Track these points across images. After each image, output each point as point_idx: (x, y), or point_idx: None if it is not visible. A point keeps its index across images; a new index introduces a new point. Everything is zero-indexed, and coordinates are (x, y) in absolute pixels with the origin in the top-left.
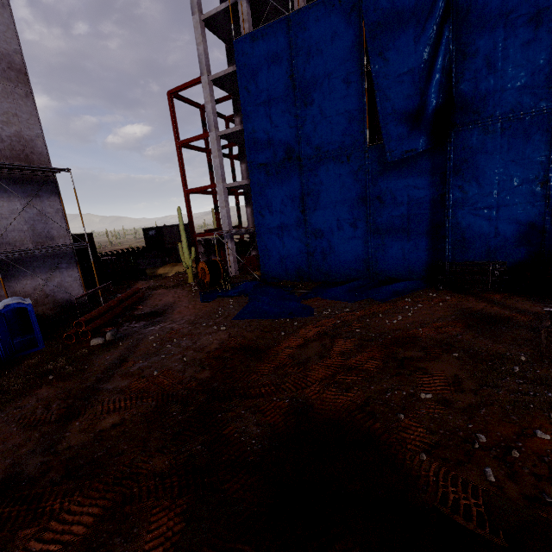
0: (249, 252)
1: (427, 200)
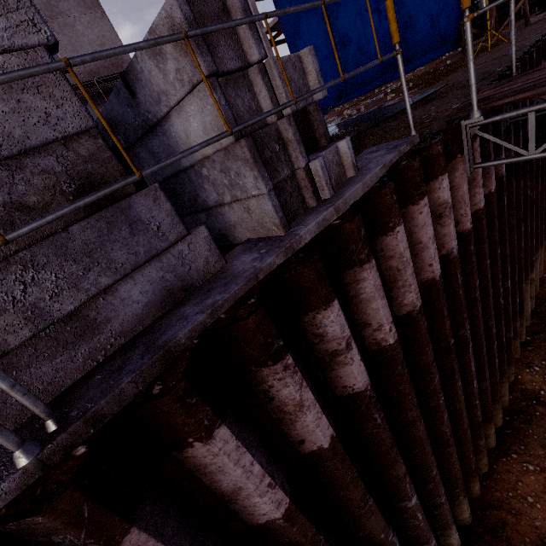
0: None
1: None
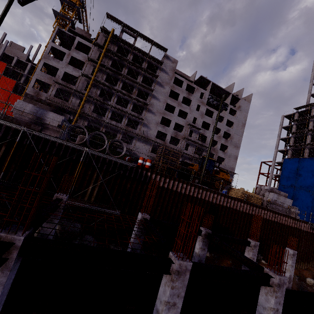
0: None
1: None
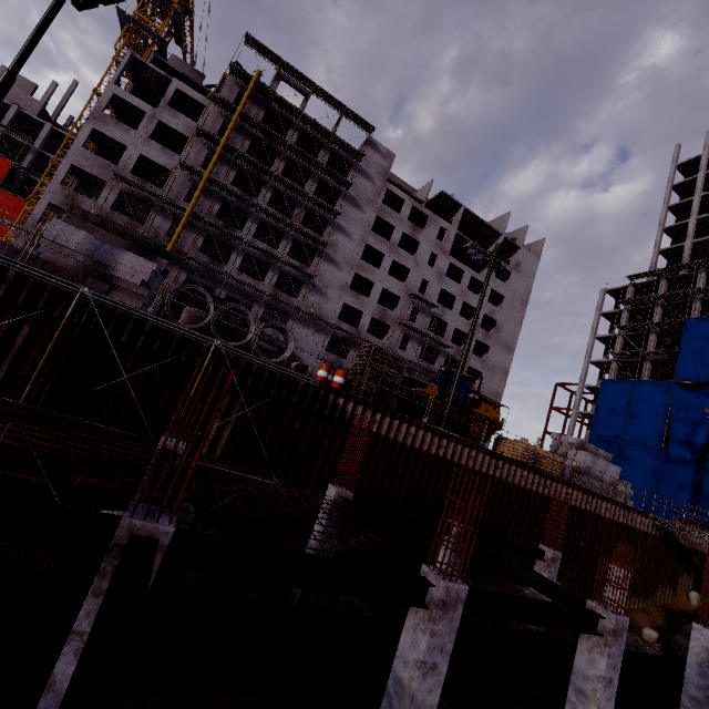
0: None
1: (691, 486)
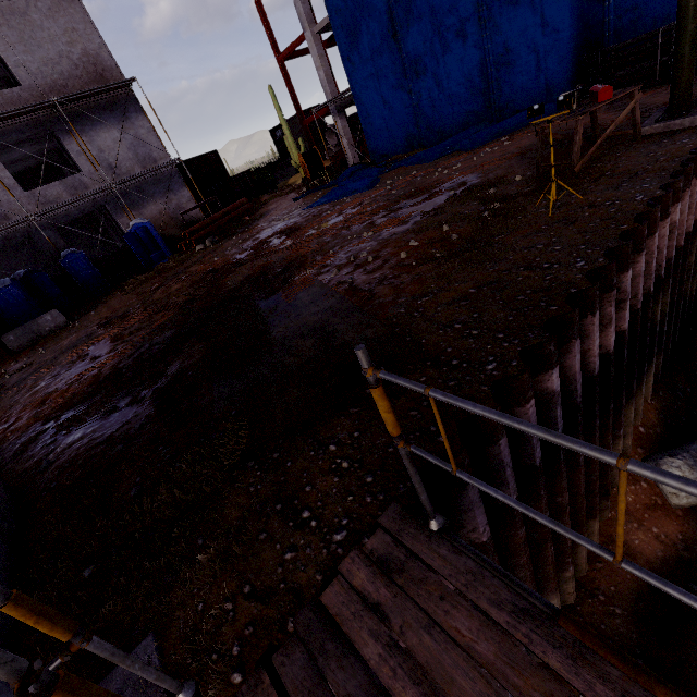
0: None
1: None
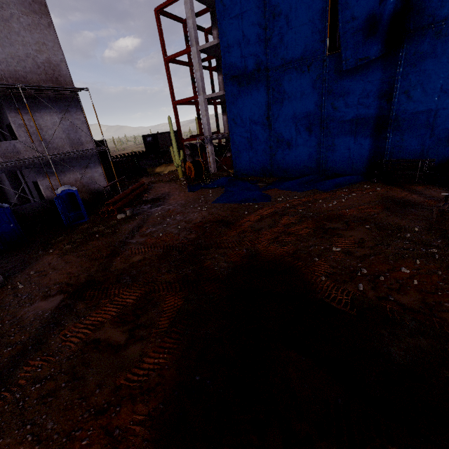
0: (225, 154)
1: (374, 105)
